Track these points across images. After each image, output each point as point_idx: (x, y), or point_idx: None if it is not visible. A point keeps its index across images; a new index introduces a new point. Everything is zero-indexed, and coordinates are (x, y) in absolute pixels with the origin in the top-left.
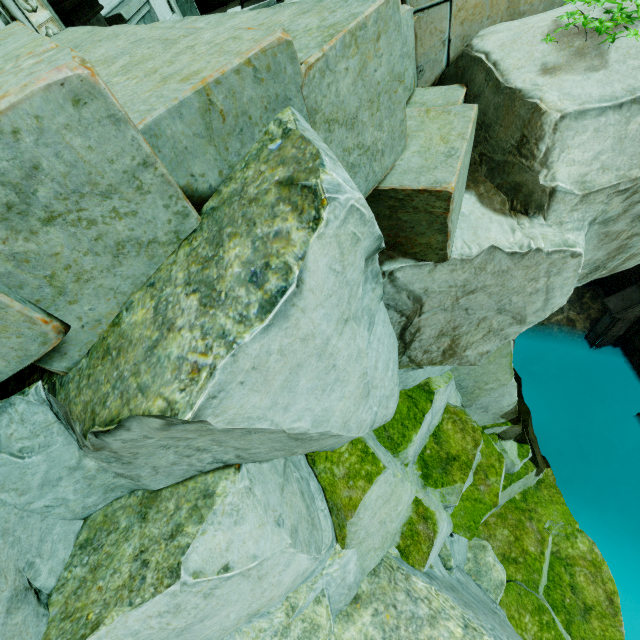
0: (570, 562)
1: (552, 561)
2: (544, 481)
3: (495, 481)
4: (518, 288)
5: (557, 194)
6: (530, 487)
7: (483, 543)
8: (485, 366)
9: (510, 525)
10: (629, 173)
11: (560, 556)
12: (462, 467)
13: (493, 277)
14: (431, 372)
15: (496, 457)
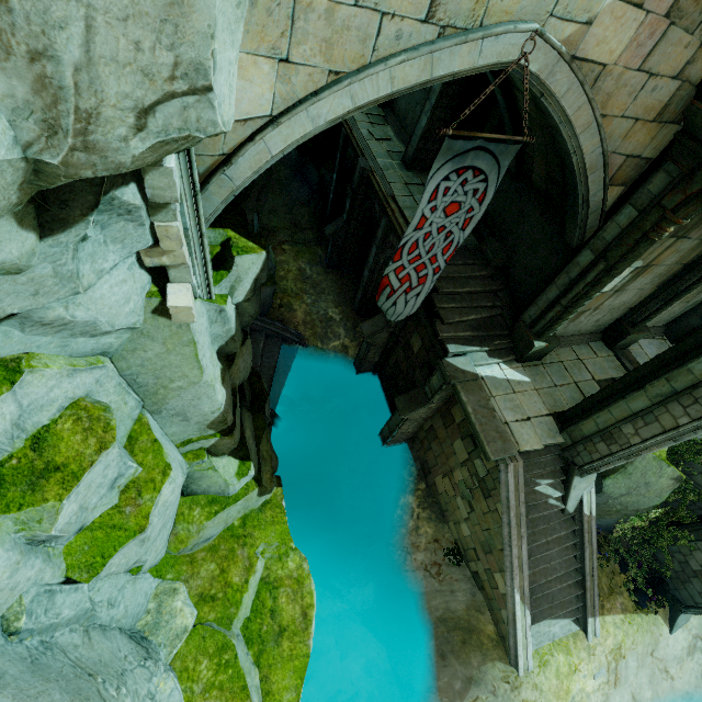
0: (277, 584)
1: (260, 588)
2: (271, 502)
3: (150, 499)
4: None
5: None
6: (254, 510)
7: (176, 586)
8: (164, 356)
9: (220, 557)
10: None
11: (269, 580)
12: (66, 479)
13: None
14: (31, 344)
15: (161, 469)
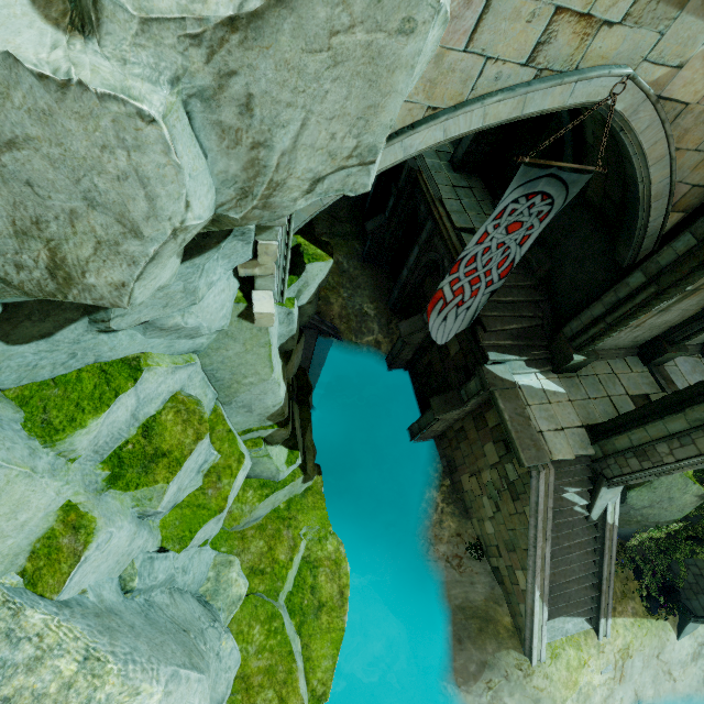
0: (317, 564)
1: (301, 566)
2: (312, 488)
3: (228, 483)
4: (92, 160)
5: (103, 1)
6: (297, 495)
7: (231, 558)
8: (242, 355)
9: (268, 536)
10: (193, 7)
11: (310, 560)
12: (171, 464)
13: (34, 121)
14: (147, 345)
15: (237, 457)
